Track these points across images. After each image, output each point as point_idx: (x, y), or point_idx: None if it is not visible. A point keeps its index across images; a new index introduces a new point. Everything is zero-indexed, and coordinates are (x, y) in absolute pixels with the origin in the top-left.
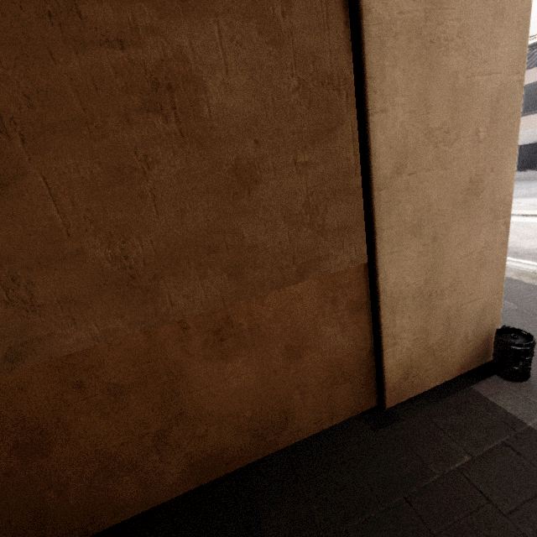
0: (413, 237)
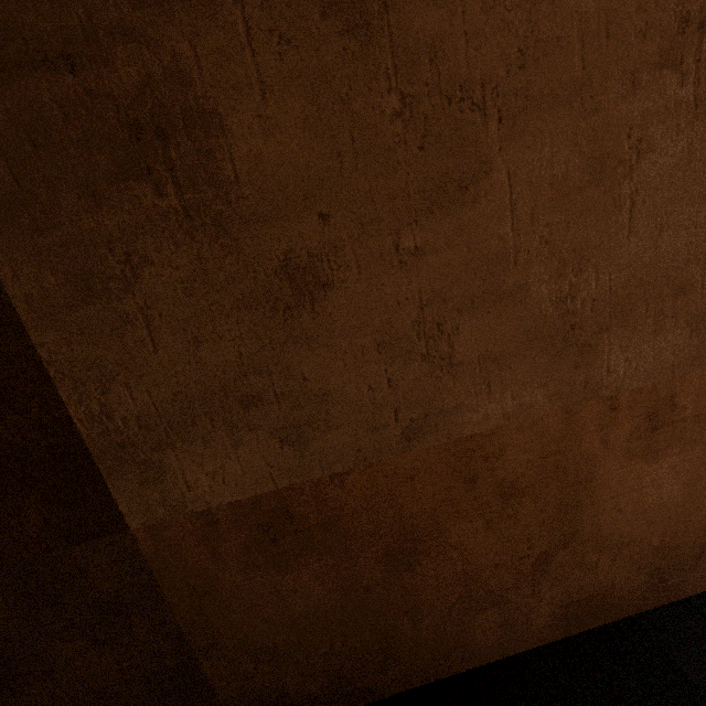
0: None
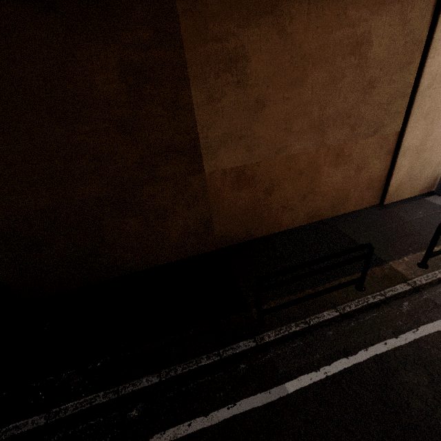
0: (423, 120)
